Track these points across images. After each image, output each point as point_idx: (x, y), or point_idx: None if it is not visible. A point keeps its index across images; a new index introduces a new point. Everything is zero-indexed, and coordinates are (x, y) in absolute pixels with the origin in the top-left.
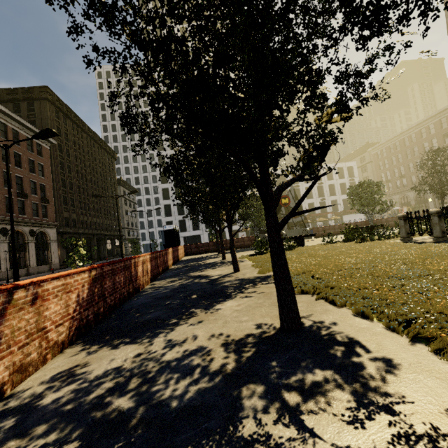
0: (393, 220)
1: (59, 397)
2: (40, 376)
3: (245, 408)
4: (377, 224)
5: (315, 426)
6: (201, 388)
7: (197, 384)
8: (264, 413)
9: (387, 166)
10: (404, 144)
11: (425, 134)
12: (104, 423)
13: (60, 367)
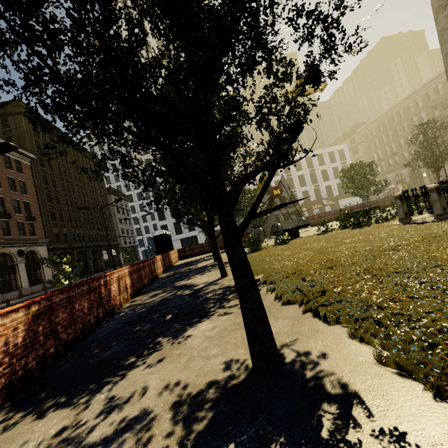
0: (389, 199)
1: None
2: None
3: None
4: (373, 205)
5: None
6: None
7: None
8: None
9: (378, 145)
10: (393, 121)
11: (413, 108)
12: None
13: None
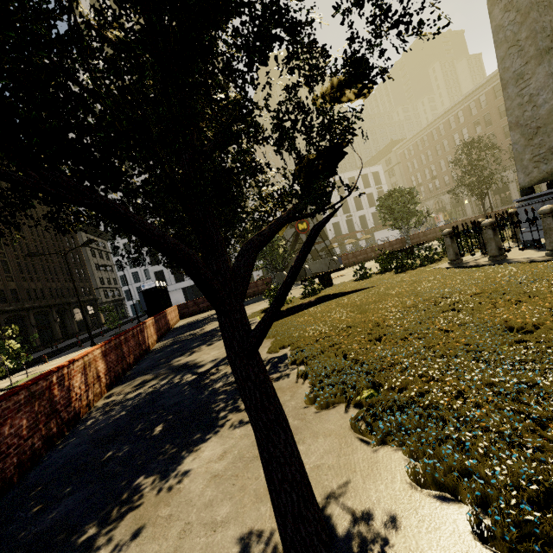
0: (432, 232)
1: None
2: None
3: None
4: (415, 240)
5: None
6: None
7: None
8: None
9: (416, 167)
10: (432, 138)
11: (454, 123)
12: None
13: None
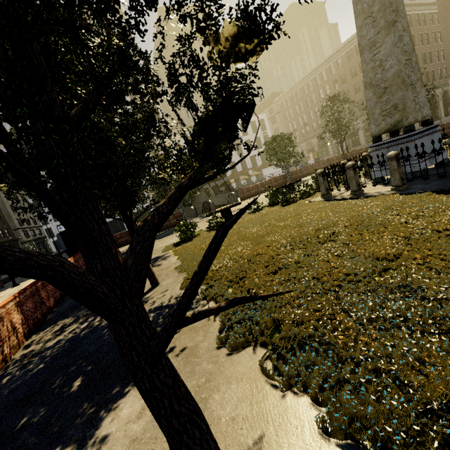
0: (306, 169)
1: None
2: None
3: None
4: (293, 176)
5: None
6: None
7: None
8: None
9: (292, 115)
10: (304, 92)
11: (319, 80)
12: None
13: None
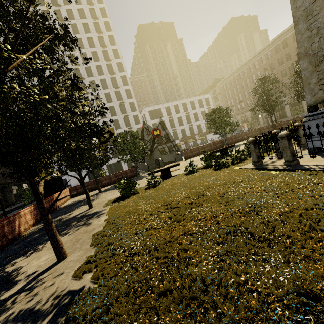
0: (240, 136)
1: None
2: None
3: None
4: (229, 141)
5: None
6: None
7: None
8: None
9: (231, 95)
10: (240, 78)
11: (252, 69)
12: None
13: None
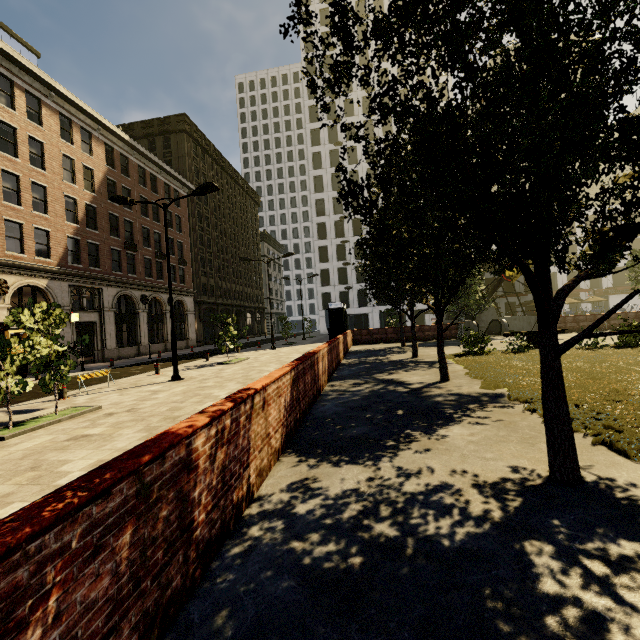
0: None
1: (312, 510)
2: (275, 483)
3: (536, 565)
4: None
5: (637, 603)
6: (471, 533)
7: (462, 527)
8: (564, 575)
9: None
10: None
11: None
12: (377, 545)
13: (289, 477)
